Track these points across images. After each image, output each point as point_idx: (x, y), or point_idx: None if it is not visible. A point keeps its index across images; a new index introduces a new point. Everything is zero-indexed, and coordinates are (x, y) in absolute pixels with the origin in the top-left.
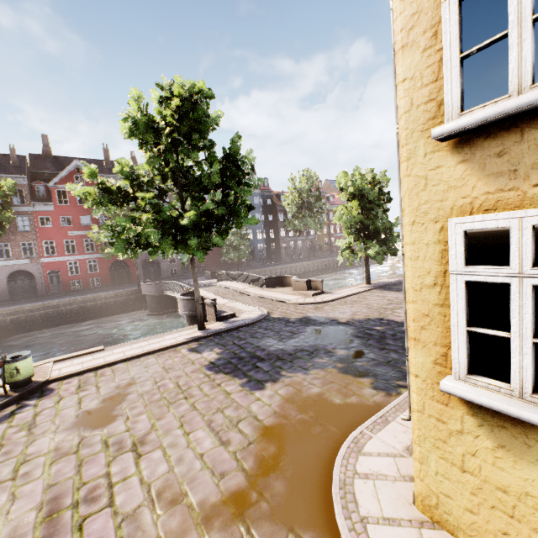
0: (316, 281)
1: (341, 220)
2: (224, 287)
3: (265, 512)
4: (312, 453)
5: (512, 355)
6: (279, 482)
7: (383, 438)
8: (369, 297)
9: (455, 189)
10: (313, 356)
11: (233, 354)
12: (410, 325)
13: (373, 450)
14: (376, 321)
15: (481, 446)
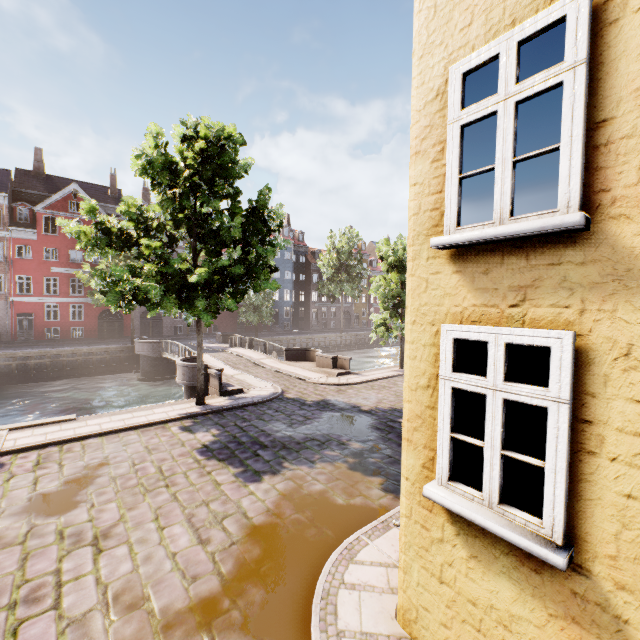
0: (343, 358)
1: (378, 292)
2: (237, 355)
3: (235, 622)
4: (300, 558)
5: (485, 464)
6: (257, 590)
7: (380, 545)
8: (400, 383)
9: (450, 296)
10: (323, 448)
11: (232, 437)
12: (405, 425)
13: (366, 559)
14: (401, 412)
15: (457, 556)
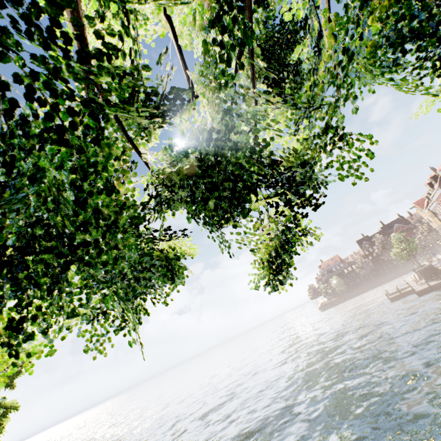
0: None
1: None
2: None
3: None
4: None
5: None
6: None
7: None
8: None
9: None
10: None
11: None
12: None
13: None
14: None
15: None
